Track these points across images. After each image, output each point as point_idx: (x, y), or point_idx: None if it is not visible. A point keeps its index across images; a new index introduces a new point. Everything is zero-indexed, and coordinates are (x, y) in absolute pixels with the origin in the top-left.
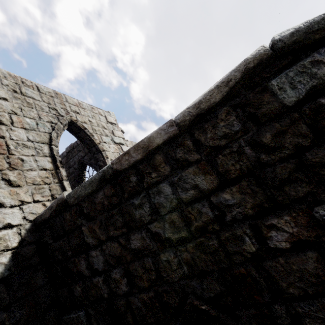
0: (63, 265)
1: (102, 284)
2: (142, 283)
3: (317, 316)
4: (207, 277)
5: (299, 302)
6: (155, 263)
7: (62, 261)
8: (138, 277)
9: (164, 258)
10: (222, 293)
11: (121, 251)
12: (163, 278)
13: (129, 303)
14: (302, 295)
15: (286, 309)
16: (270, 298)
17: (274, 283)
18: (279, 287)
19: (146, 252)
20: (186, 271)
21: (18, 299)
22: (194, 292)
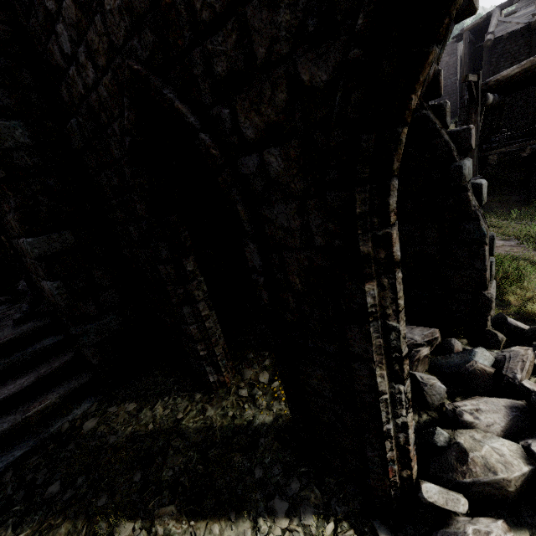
0: (45, 60)
1: (77, 76)
2: (101, 61)
3: (222, 50)
4: (143, 25)
5: (210, 34)
6: (103, 21)
7: (43, 55)
8: (97, 52)
9: (108, 7)
10: (156, 47)
11: (76, 12)
12: (113, 44)
13: (99, 96)
14: (212, 19)
15: (200, 51)
16: (189, 38)
17: (191, 8)
18: (195, 14)
19: (94, 4)
20: (127, 24)
21: (0, 85)
22: (137, 57)
